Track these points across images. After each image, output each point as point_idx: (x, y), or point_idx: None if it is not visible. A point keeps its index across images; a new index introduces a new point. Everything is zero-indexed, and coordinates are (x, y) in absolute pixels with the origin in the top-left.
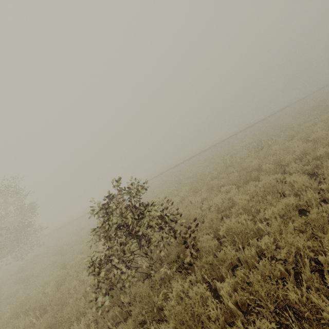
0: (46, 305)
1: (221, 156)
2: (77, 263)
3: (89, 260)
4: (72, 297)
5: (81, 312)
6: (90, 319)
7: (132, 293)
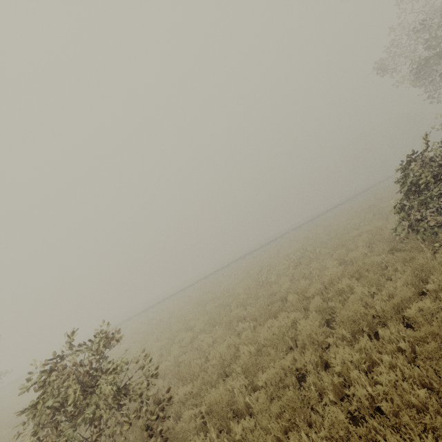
0: None
1: (263, 266)
2: None
3: None
4: None
5: None
6: None
7: None
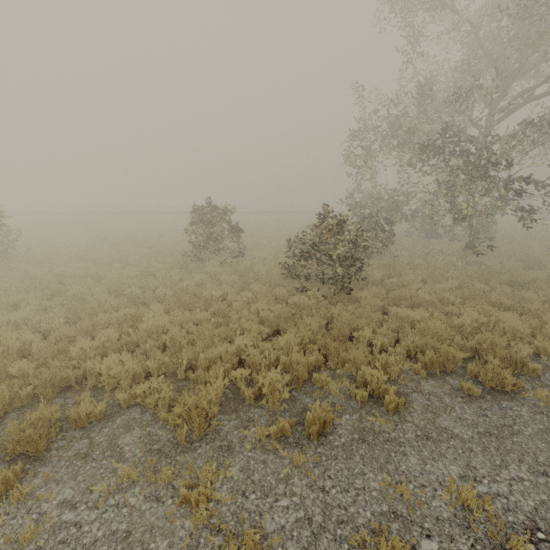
0: None
1: None
2: None
3: None
4: None
5: None
6: None
7: None
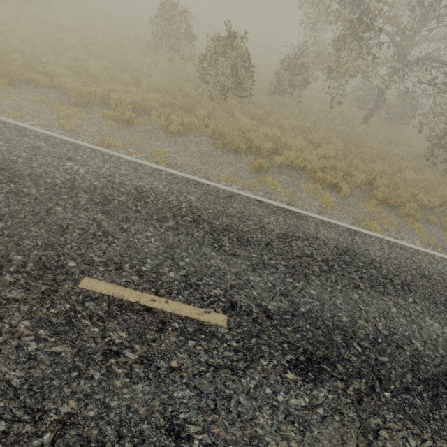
0: None
1: None
2: None
3: None
4: None
5: None
6: None
7: None
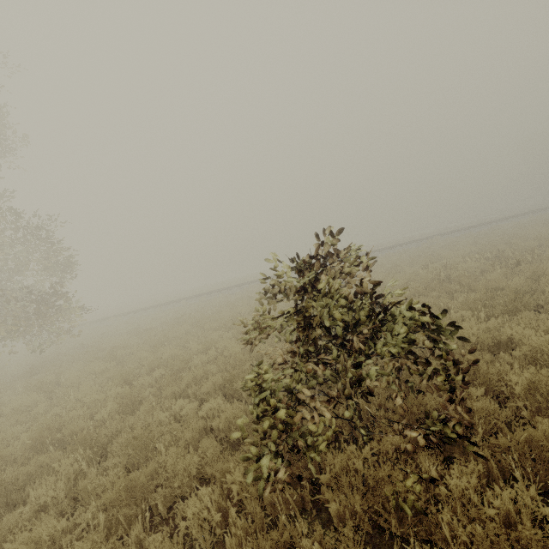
0: (102, 441)
1: (413, 265)
2: (153, 382)
3: (183, 381)
4: (163, 441)
5: (194, 474)
6: (236, 496)
7: (336, 466)
